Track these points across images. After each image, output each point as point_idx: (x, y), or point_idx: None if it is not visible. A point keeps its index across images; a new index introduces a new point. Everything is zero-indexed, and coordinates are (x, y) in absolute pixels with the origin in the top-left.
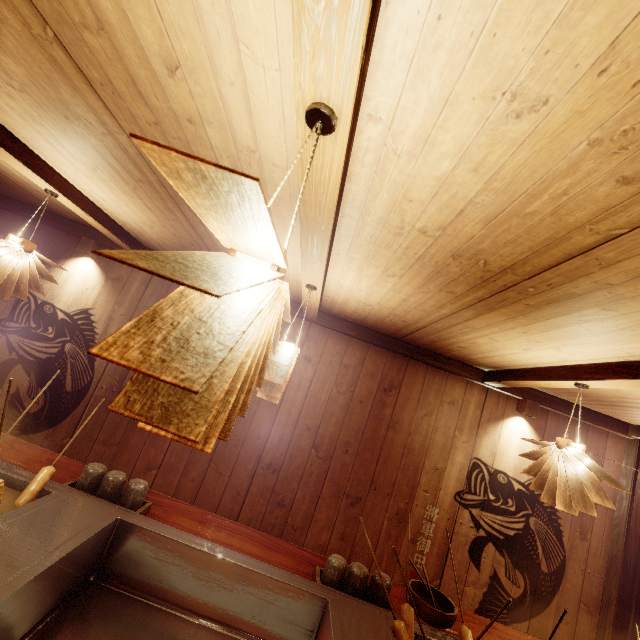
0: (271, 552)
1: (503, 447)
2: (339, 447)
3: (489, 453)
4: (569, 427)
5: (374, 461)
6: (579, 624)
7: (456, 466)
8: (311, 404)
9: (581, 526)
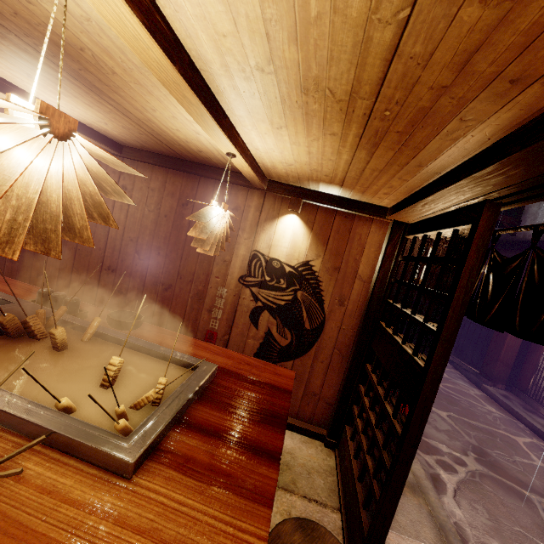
0: (31, 294)
1: (277, 240)
2: (153, 251)
3: (266, 246)
4: (336, 218)
5: (179, 259)
6: (332, 362)
7: (240, 258)
8: (131, 222)
9: (340, 296)
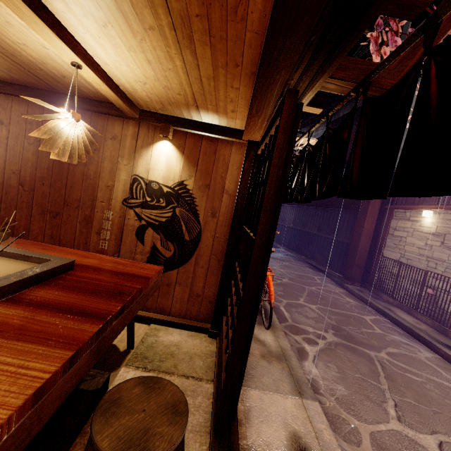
0: None
1: (154, 164)
2: (38, 182)
3: (144, 170)
4: (203, 142)
5: (64, 187)
6: (211, 266)
7: (121, 182)
8: (11, 155)
9: (212, 209)
